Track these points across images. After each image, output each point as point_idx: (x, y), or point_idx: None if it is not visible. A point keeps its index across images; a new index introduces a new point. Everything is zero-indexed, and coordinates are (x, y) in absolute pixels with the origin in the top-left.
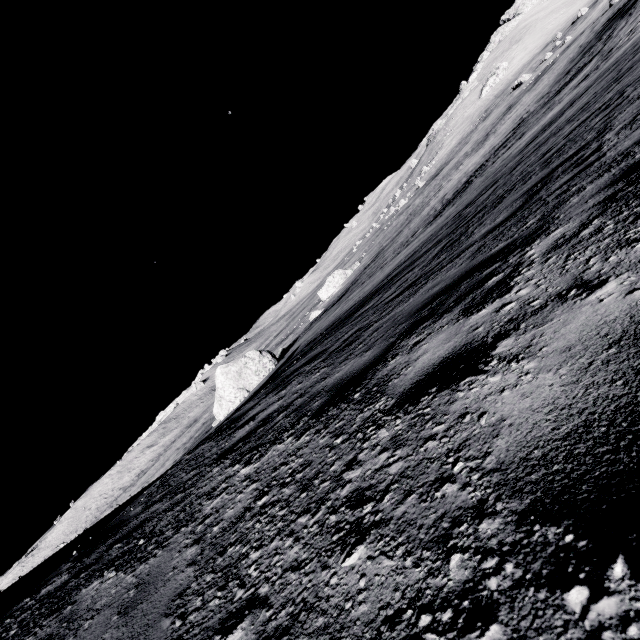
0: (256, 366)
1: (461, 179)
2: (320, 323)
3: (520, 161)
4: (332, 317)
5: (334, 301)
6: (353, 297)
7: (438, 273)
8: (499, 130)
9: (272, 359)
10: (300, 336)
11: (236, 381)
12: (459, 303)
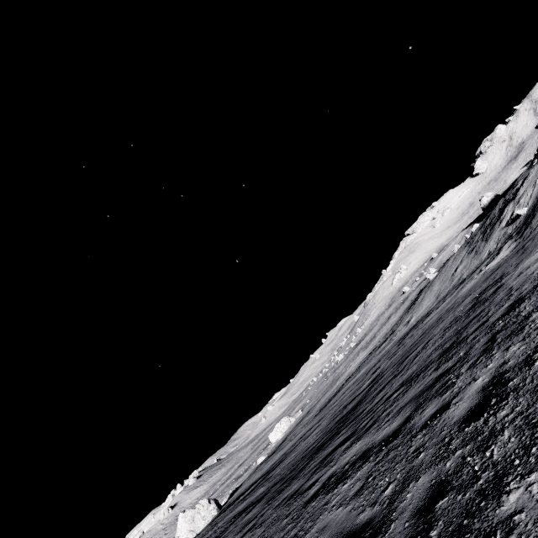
0: (204, 512)
1: (346, 377)
2: (250, 480)
3: (313, 426)
4: (249, 483)
5: (271, 452)
6: (263, 469)
7: (234, 508)
8: (376, 339)
9: (216, 506)
10: (244, 481)
11: (190, 524)
12: (208, 532)
